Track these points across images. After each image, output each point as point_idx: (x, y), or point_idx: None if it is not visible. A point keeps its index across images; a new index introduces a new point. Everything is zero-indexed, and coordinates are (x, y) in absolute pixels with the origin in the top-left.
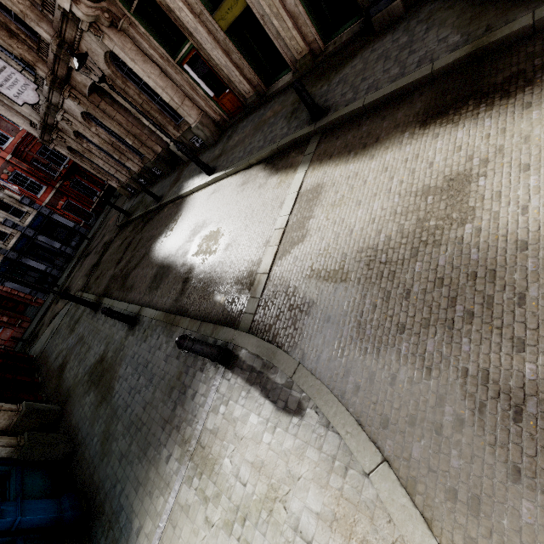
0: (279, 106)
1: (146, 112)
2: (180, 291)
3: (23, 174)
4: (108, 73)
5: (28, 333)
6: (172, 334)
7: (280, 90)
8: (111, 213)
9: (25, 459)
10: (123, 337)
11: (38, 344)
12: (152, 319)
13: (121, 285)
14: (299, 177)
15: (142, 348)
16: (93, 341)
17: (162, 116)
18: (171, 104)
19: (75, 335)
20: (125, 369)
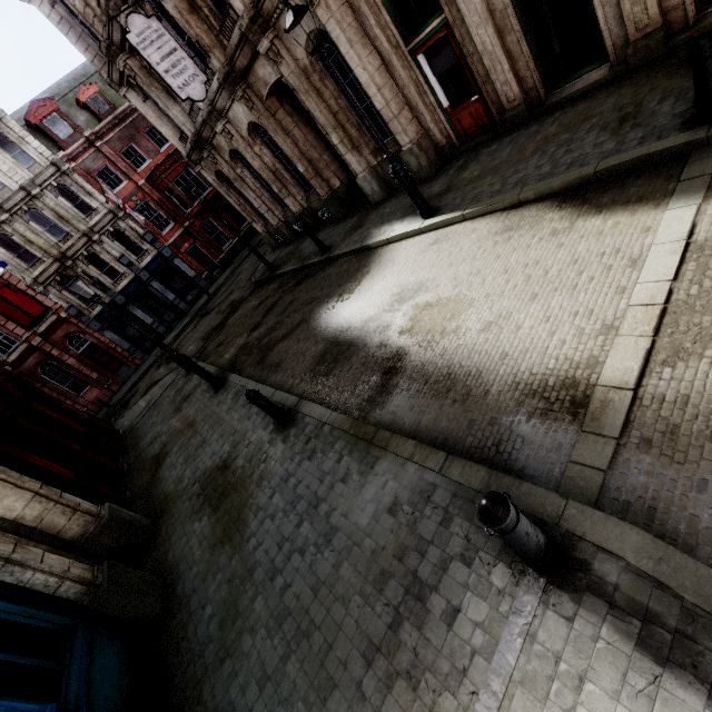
0: (578, 116)
1: (339, 126)
2: (379, 388)
3: (152, 205)
4: (304, 64)
5: (116, 399)
6: (371, 461)
7: (573, 96)
8: (244, 267)
9: (97, 609)
10: (265, 441)
11: (128, 416)
12: (324, 423)
13: (258, 359)
14: (680, 215)
15: (304, 468)
16: (210, 432)
17: (359, 134)
18: (382, 113)
19: (182, 417)
20: (269, 496)
